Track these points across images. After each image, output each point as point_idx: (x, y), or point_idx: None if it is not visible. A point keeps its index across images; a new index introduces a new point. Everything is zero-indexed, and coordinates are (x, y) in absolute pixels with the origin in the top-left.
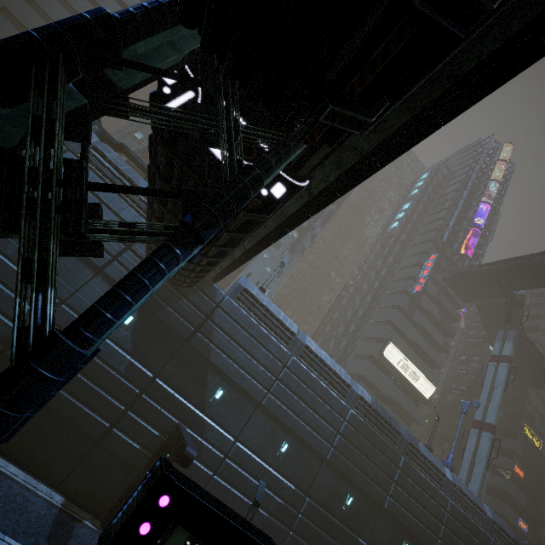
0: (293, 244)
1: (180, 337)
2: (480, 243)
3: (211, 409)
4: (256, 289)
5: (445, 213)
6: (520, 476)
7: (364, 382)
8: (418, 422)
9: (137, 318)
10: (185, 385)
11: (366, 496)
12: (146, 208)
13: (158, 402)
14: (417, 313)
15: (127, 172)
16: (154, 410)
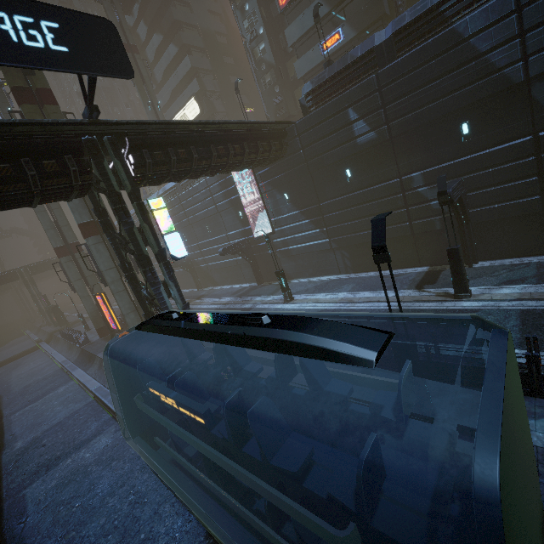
0: None
1: None
2: None
3: None
4: None
5: None
6: None
7: None
8: None
9: None
10: None
11: None
12: None
13: None
14: (156, 73)
15: None
16: None
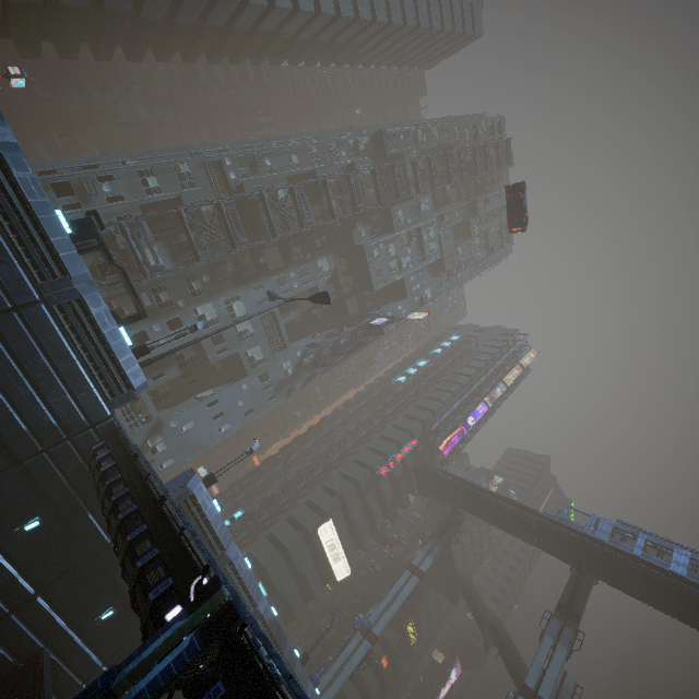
0: (282, 381)
1: (89, 548)
2: (462, 440)
3: (91, 630)
4: (205, 493)
5: (449, 397)
6: (384, 666)
7: (285, 552)
8: (318, 603)
9: (44, 523)
10: (70, 603)
11: None
12: (112, 504)
13: (29, 623)
14: (372, 493)
15: (110, 337)
16: (19, 632)
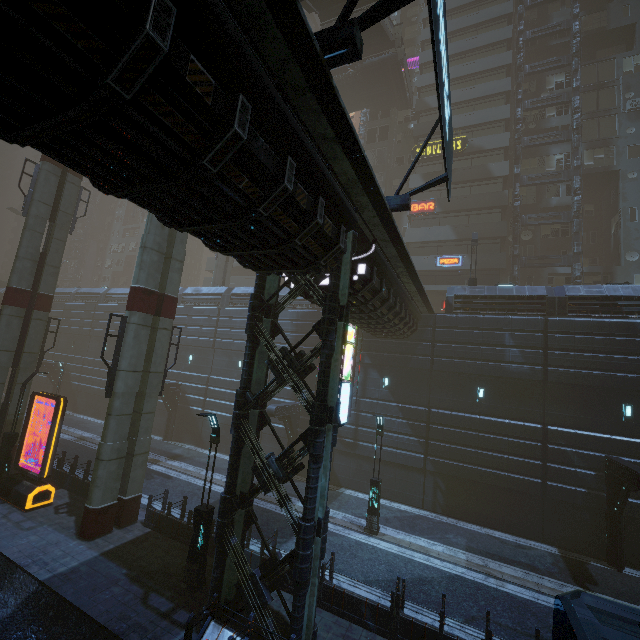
0: None
1: None
2: None
3: None
4: None
5: None
6: (428, 210)
7: None
8: None
9: None
10: None
11: (82, 336)
12: None
13: None
14: None
15: None
16: None
